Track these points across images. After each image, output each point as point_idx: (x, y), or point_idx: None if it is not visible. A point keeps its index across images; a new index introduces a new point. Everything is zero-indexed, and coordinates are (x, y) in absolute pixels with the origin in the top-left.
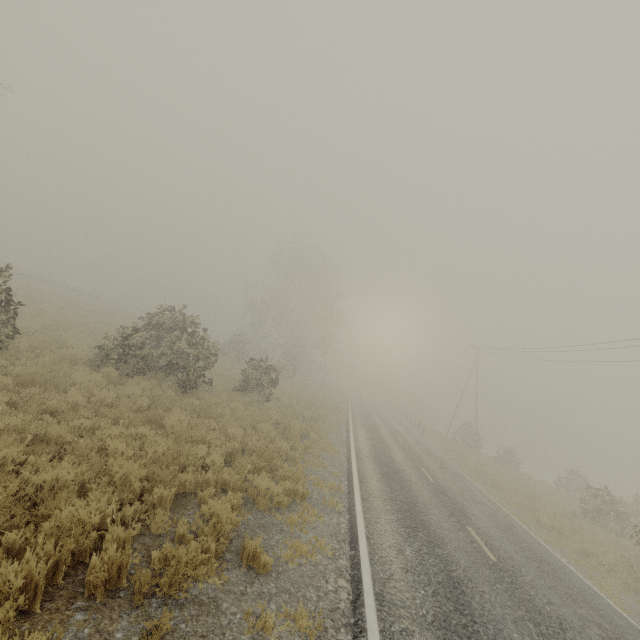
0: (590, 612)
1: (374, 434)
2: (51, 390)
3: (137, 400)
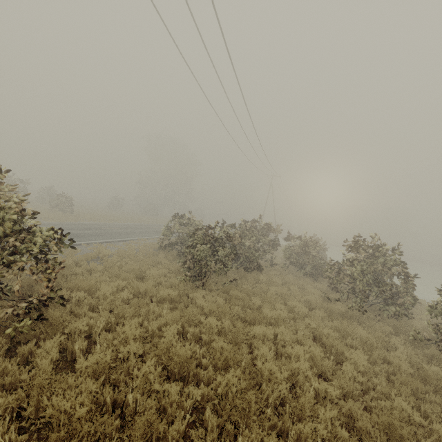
0: None
1: (136, 225)
2: None
3: None
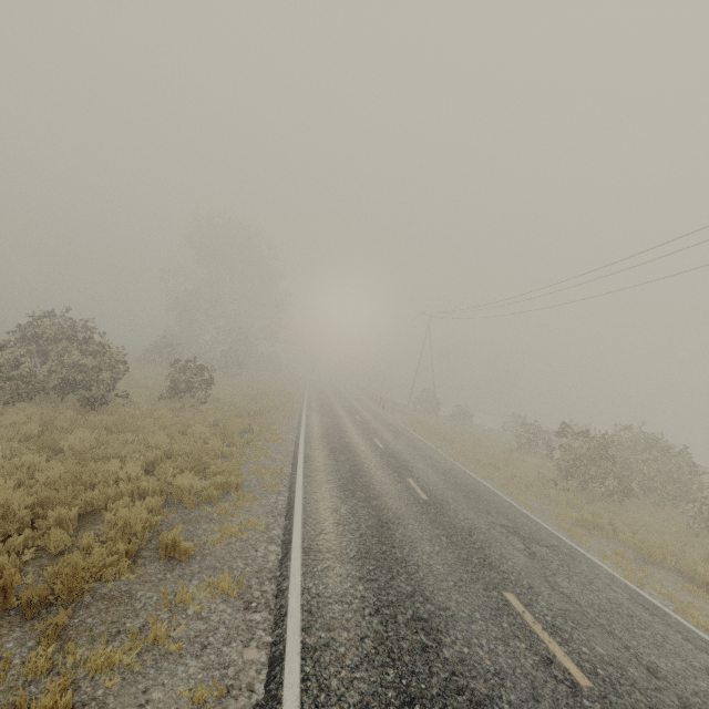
0: (499, 518)
1: (329, 417)
2: None
3: (21, 429)
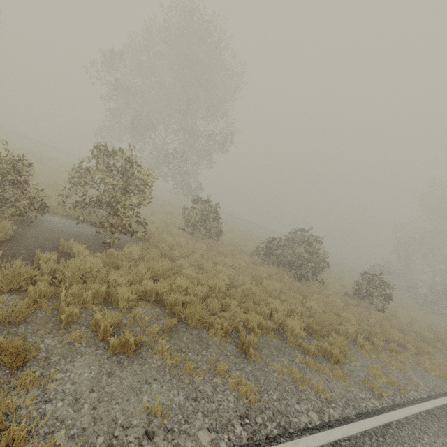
0: None
1: None
2: (221, 256)
3: (259, 272)
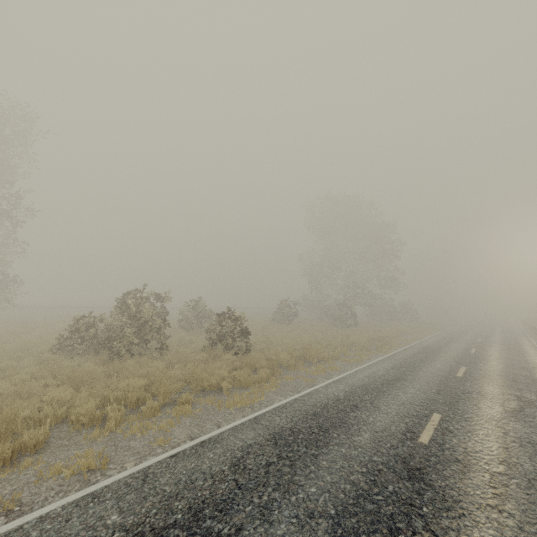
0: None
1: (401, 369)
2: None
3: (12, 377)
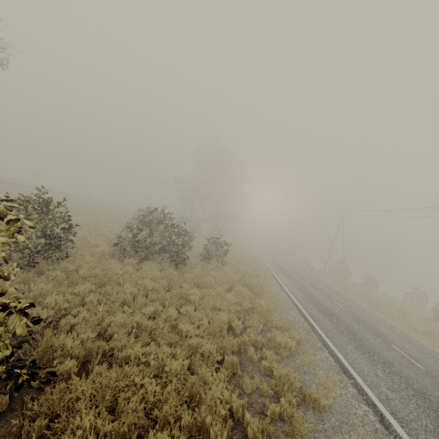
0: None
1: (291, 278)
2: (112, 285)
3: (160, 282)
